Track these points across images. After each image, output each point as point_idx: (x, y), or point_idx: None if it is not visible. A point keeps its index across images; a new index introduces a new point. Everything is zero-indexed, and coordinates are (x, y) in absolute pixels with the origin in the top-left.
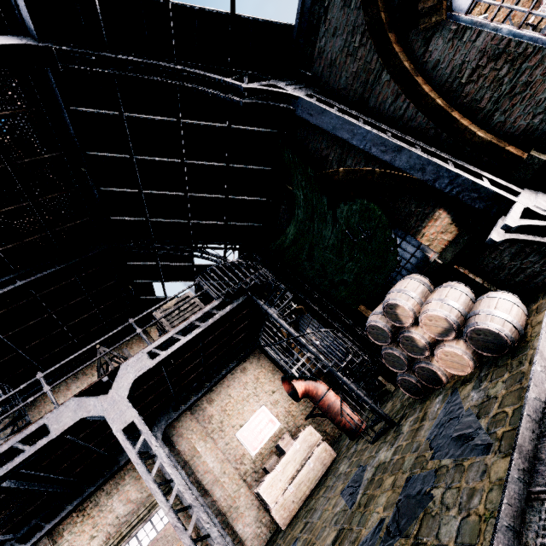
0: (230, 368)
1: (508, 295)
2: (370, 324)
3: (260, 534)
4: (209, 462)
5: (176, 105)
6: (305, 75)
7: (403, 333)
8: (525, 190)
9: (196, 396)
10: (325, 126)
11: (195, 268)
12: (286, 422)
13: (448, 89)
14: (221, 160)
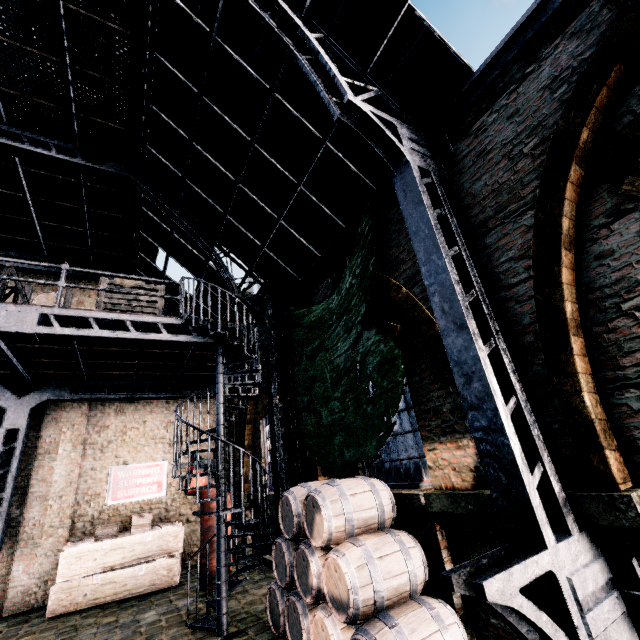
0: (168, 395)
1: (455, 636)
2: (288, 496)
3: (32, 595)
4: (57, 473)
5: (277, 69)
6: (446, 146)
7: (306, 547)
8: (584, 536)
9: (107, 395)
10: (409, 222)
11: (208, 268)
12: (172, 498)
13: (596, 300)
14: (295, 174)
